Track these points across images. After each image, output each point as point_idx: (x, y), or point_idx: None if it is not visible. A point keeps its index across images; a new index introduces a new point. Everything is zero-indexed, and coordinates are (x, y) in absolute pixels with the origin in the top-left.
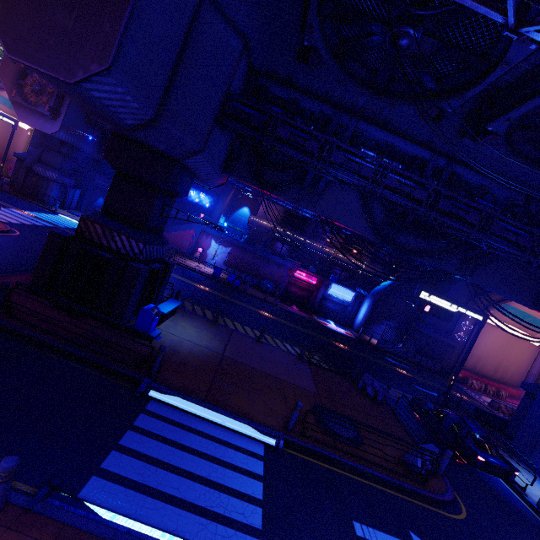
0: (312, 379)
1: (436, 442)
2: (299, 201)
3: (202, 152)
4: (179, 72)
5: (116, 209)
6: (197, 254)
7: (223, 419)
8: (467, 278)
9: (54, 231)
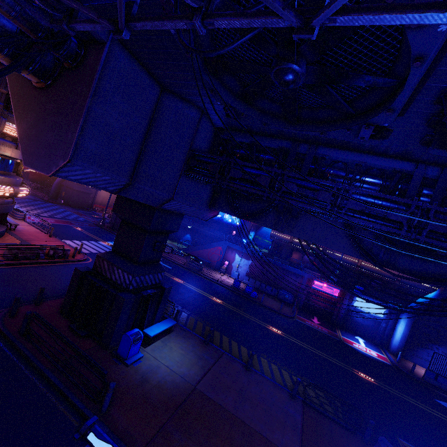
0: (299, 432)
1: None
2: (275, 226)
3: (172, 199)
4: (147, 146)
5: (120, 248)
6: (224, 266)
7: None
8: None
9: (77, 268)
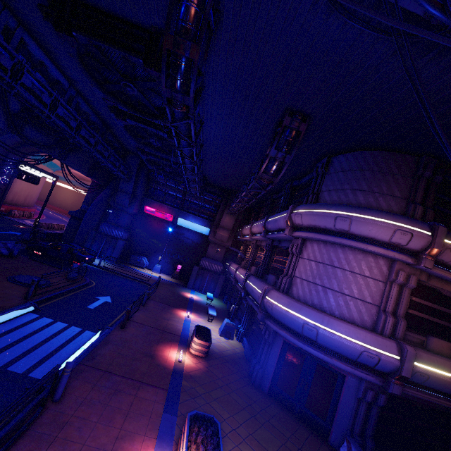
0: None
1: (55, 262)
2: None
3: None
4: None
5: None
6: None
7: (0, 319)
8: (63, 161)
9: None
